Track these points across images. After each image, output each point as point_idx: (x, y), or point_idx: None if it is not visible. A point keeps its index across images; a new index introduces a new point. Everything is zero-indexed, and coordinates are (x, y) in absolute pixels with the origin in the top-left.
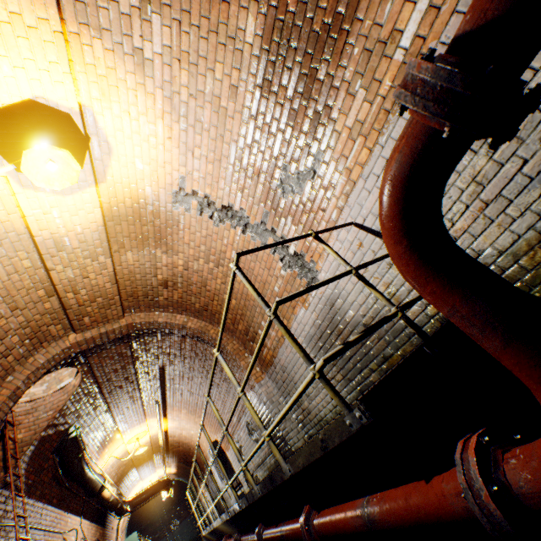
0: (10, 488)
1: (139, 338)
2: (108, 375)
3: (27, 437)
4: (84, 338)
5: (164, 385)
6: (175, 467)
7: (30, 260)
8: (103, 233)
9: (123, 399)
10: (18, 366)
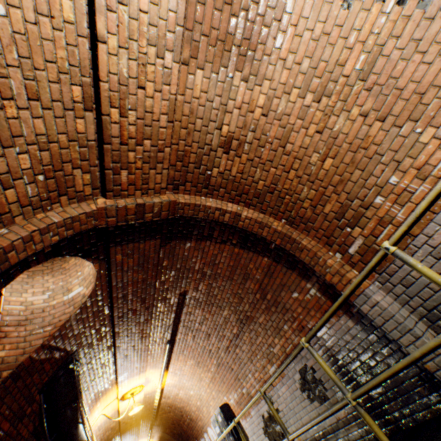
0: None
1: (170, 240)
2: (125, 288)
3: (10, 357)
4: (115, 204)
5: (177, 322)
6: (157, 439)
7: (72, 7)
8: (182, 2)
9: (132, 332)
10: (19, 218)
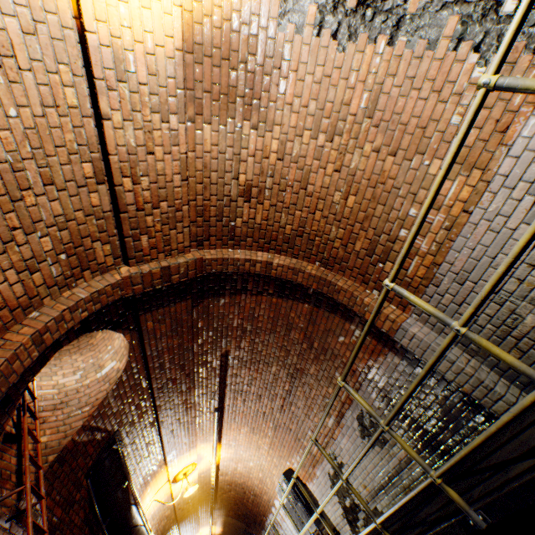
0: (24, 523)
1: (202, 298)
2: (161, 357)
3: (53, 441)
4: (139, 271)
5: (223, 387)
6: (220, 525)
7: (75, 93)
8: (180, 67)
9: (175, 404)
10: (47, 299)
